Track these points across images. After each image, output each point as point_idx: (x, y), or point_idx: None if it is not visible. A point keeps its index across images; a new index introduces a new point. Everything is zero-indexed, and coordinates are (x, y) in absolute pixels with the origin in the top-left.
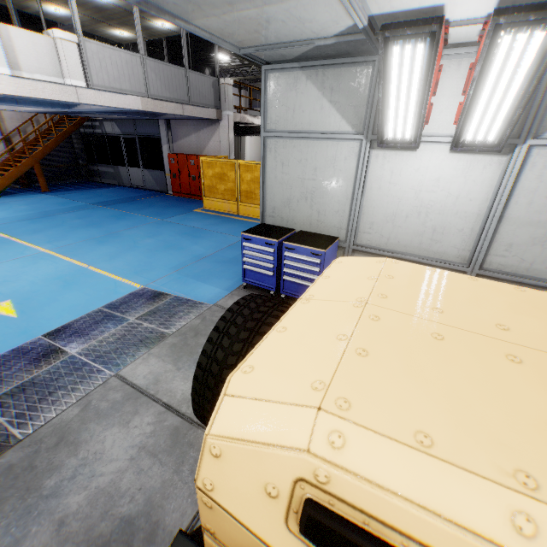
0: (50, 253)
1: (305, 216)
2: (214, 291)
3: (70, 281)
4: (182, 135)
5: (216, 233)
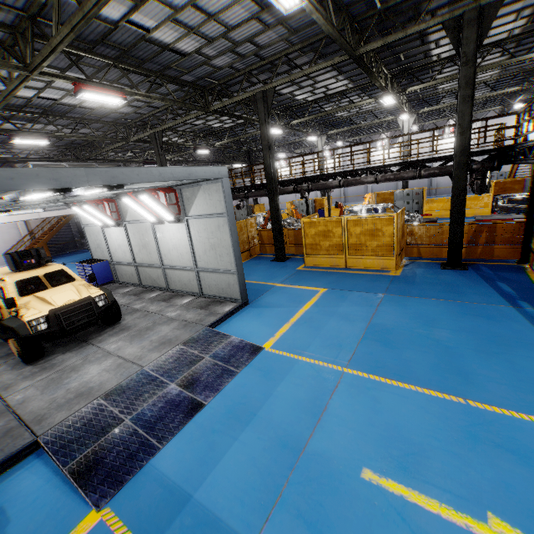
0: None
1: (101, 253)
2: None
3: None
4: None
5: None
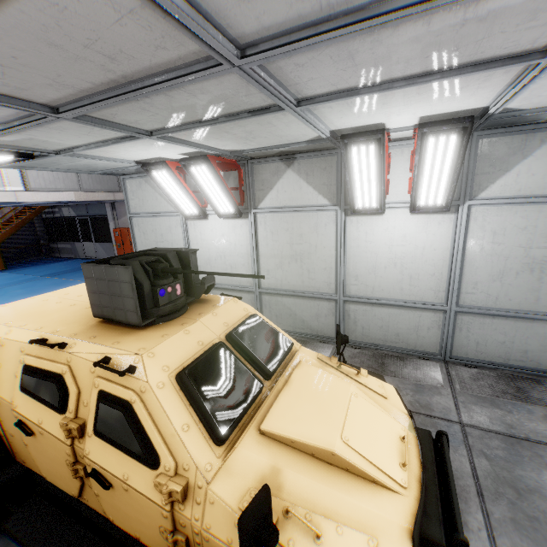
0: None
1: None
2: None
3: None
4: (125, 213)
5: None
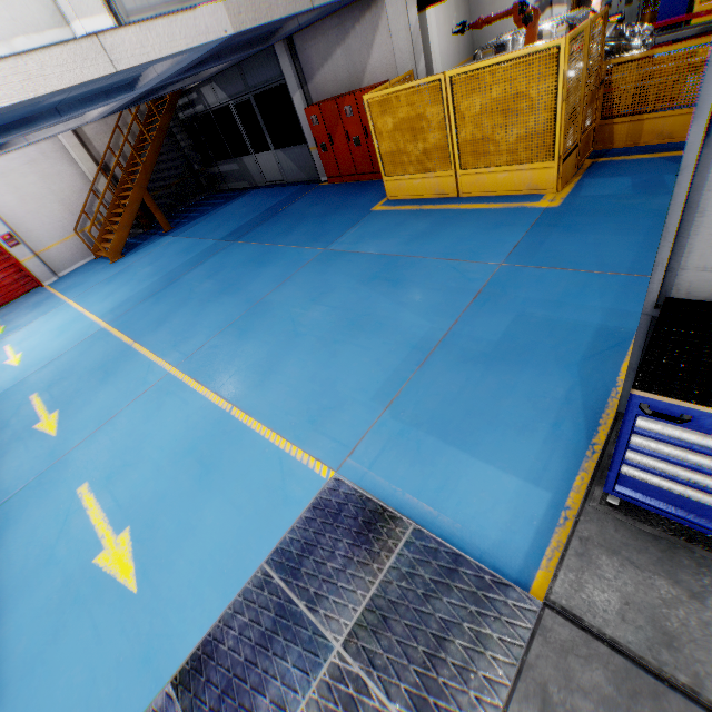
0: (177, 376)
1: None
2: (504, 487)
3: (207, 460)
4: (319, 60)
5: (434, 263)
